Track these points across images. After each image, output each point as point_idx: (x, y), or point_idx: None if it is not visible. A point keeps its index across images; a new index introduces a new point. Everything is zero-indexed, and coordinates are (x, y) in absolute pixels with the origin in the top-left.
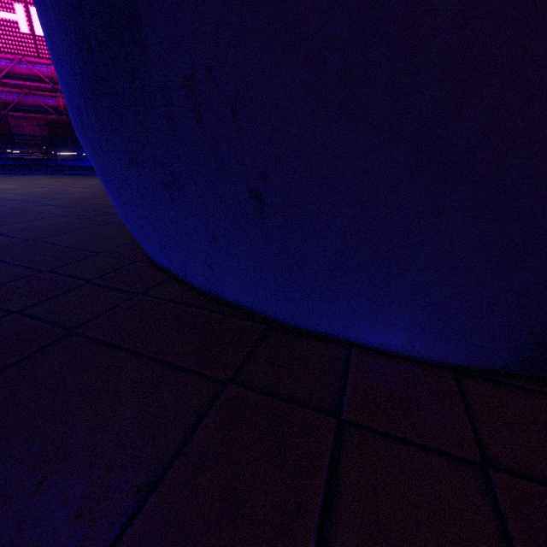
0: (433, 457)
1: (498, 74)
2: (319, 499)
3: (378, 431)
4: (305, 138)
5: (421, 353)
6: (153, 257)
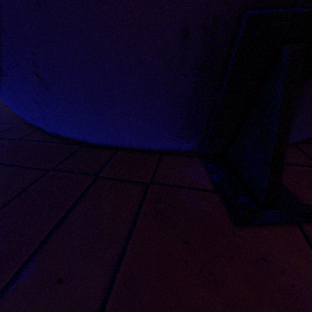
0: (130, 183)
1: (95, 2)
2: (72, 202)
3: (111, 178)
4: (39, 41)
5: (145, 147)
6: (27, 120)
